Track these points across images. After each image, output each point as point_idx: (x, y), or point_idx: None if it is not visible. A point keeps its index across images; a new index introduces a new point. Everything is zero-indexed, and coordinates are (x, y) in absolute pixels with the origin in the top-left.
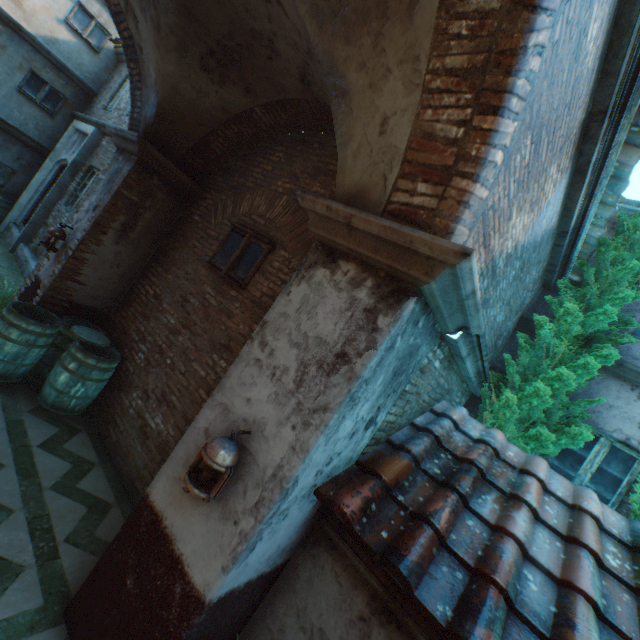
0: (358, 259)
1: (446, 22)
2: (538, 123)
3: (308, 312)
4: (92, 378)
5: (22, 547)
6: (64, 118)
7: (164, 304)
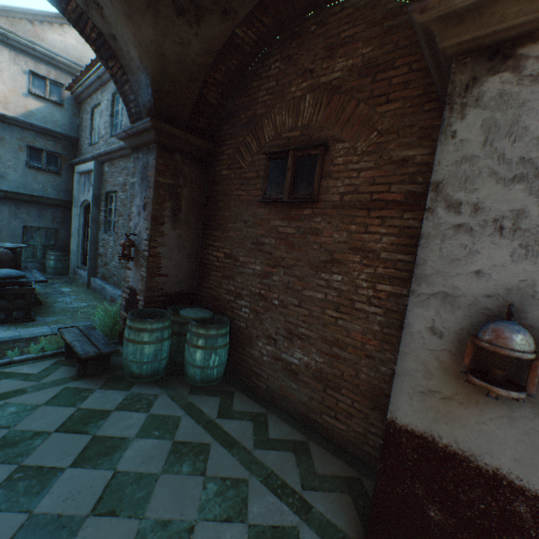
0: None
1: None
2: None
3: (506, 135)
4: (219, 346)
5: (279, 510)
6: (66, 171)
7: (240, 258)
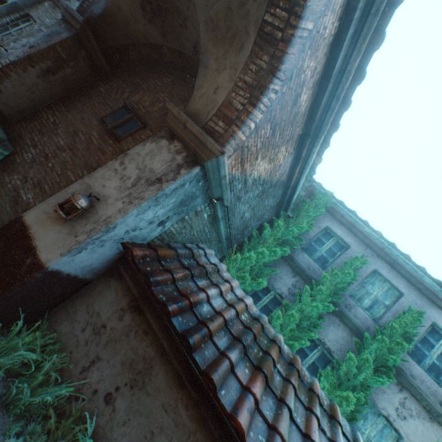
0: (184, 143)
1: (250, 63)
2: (275, 122)
3: (151, 157)
4: None
5: None
6: None
7: (59, 130)
